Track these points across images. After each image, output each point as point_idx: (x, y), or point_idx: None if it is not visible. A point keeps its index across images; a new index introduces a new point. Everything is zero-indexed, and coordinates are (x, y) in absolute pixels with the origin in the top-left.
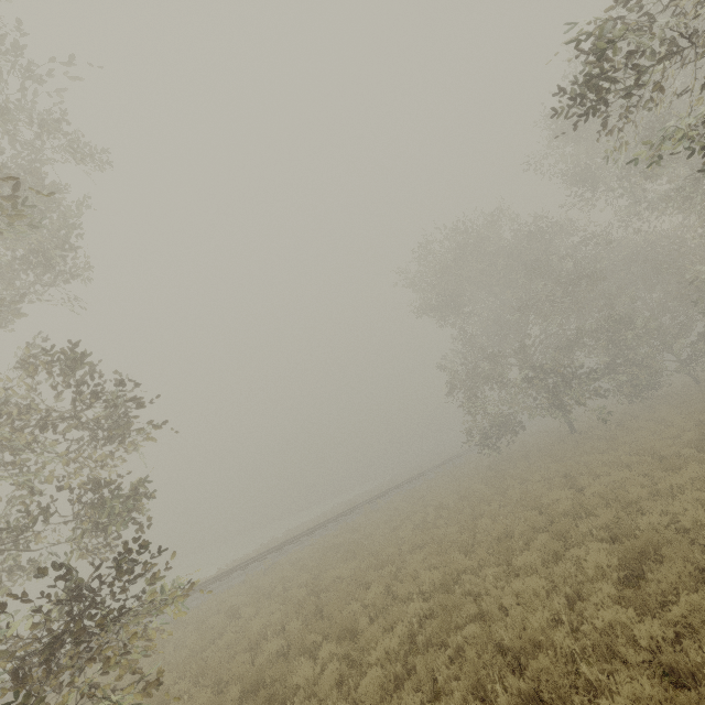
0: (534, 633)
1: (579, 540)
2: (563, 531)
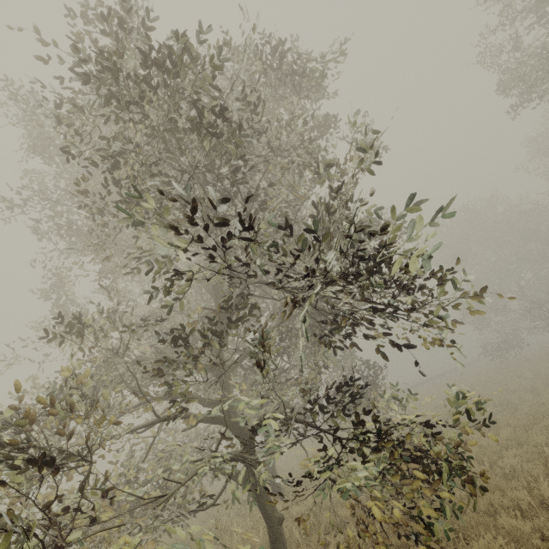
0: None
1: None
2: None
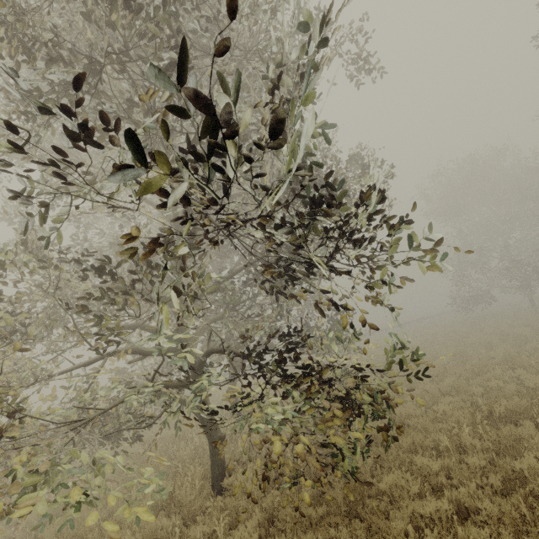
0: (513, 354)
1: (533, 342)
2: (524, 339)
